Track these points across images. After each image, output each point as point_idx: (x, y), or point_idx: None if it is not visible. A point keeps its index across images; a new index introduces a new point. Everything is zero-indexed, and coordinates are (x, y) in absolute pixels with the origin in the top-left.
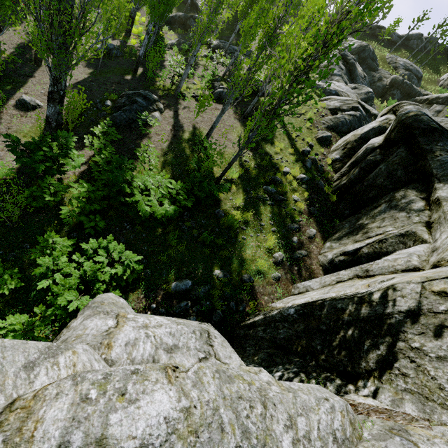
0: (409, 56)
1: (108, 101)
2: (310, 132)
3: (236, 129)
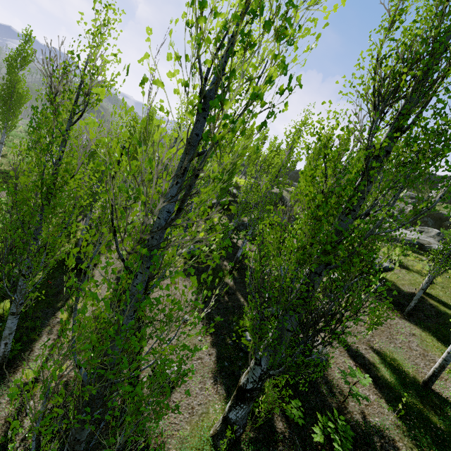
0: None
1: (247, 334)
2: None
3: (426, 340)
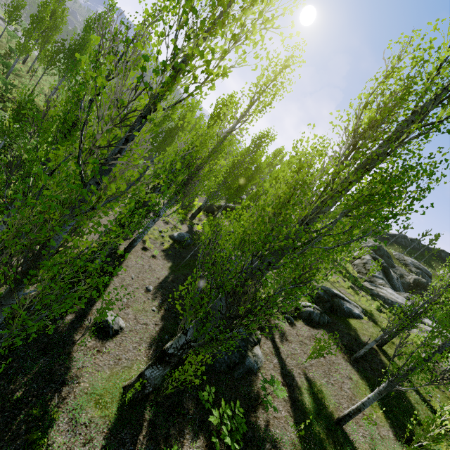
0: (404, 251)
1: None
2: (446, 397)
3: (359, 387)
